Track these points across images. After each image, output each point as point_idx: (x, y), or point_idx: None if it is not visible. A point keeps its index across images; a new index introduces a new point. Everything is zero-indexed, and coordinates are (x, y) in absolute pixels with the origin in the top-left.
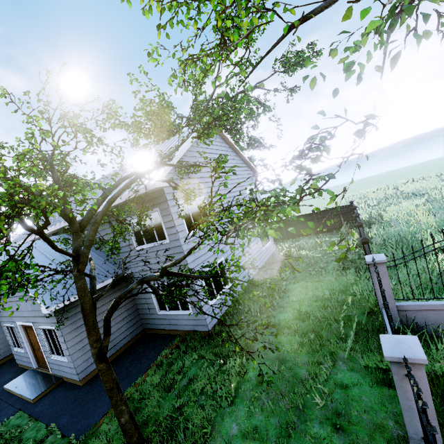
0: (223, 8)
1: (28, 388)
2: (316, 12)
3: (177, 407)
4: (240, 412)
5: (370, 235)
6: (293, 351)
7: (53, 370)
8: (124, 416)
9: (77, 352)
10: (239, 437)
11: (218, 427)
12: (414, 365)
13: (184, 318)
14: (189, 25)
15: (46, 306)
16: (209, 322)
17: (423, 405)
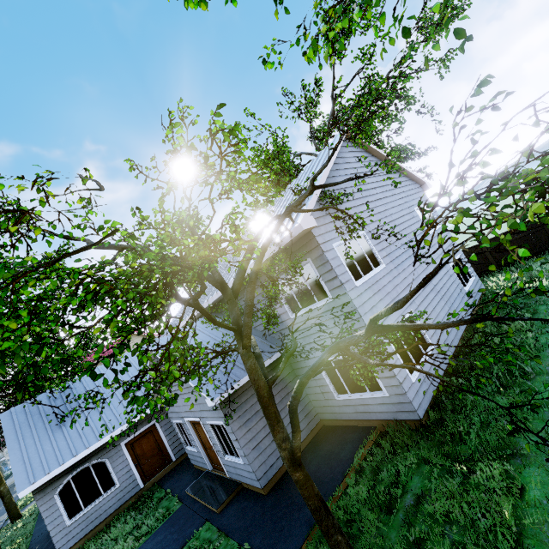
0: None
1: (209, 493)
2: None
3: (414, 541)
4: None
5: None
6: None
7: (230, 474)
8: None
9: (252, 452)
10: None
11: None
12: None
13: (375, 402)
14: None
15: (210, 398)
16: (417, 406)
17: None
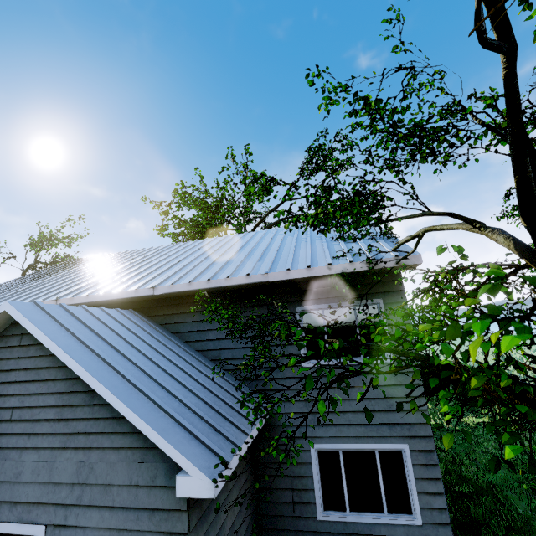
0: None
1: None
2: None
3: None
4: None
5: None
6: None
7: None
8: None
9: None
10: None
11: None
12: None
13: (393, 533)
14: None
15: (206, 475)
16: None
17: None
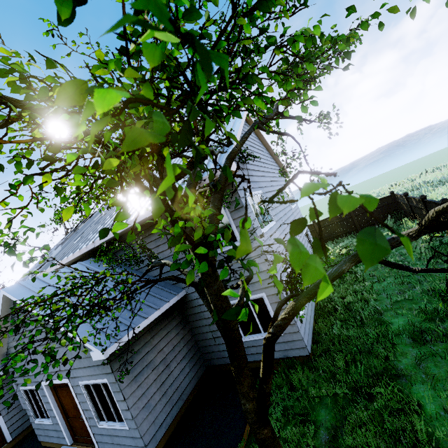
0: None
1: None
2: None
3: None
4: None
5: None
6: None
7: (101, 445)
8: None
9: (140, 412)
10: None
11: None
12: None
13: None
14: None
15: (99, 350)
16: (306, 342)
17: None
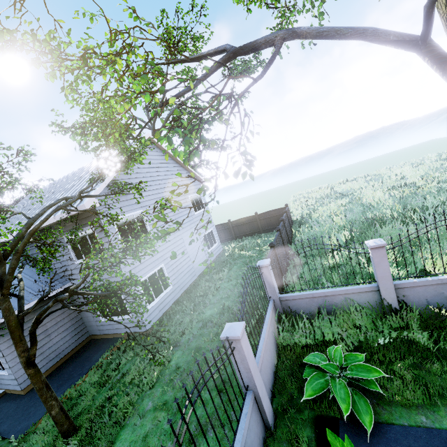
0: (120, 75)
1: None
2: (181, 94)
3: (108, 397)
4: (157, 392)
5: (297, 234)
6: (208, 340)
7: None
8: (54, 409)
9: (17, 364)
10: (152, 410)
11: (138, 406)
12: (236, 340)
13: (125, 322)
14: (92, 86)
15: None
16: (147, 323)
17: (196, 362)
